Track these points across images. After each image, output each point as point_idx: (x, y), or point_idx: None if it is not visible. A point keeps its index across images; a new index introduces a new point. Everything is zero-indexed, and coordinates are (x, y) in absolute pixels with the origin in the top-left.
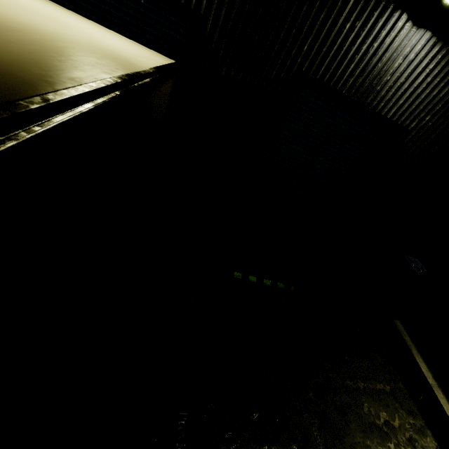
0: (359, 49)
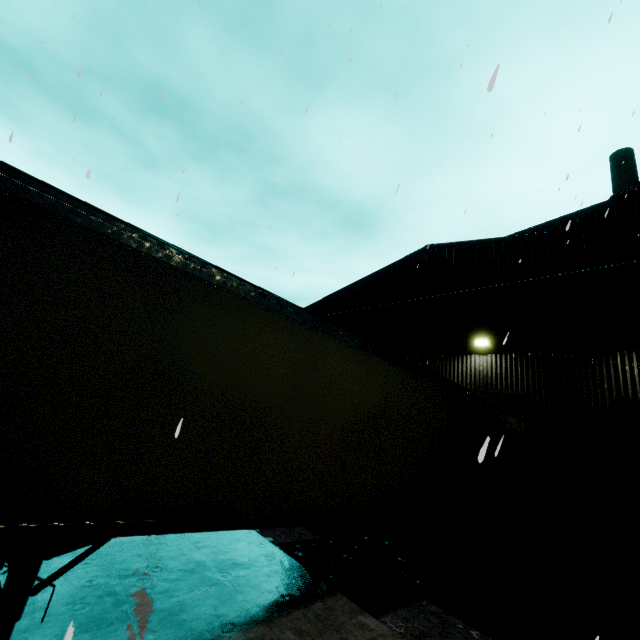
0: None
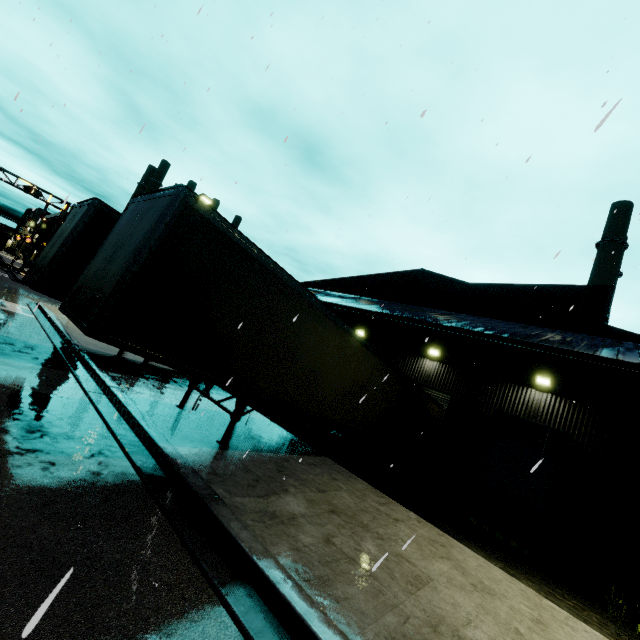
0: (519, 400)
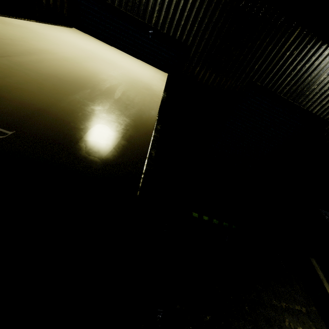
0: (295, 68)
